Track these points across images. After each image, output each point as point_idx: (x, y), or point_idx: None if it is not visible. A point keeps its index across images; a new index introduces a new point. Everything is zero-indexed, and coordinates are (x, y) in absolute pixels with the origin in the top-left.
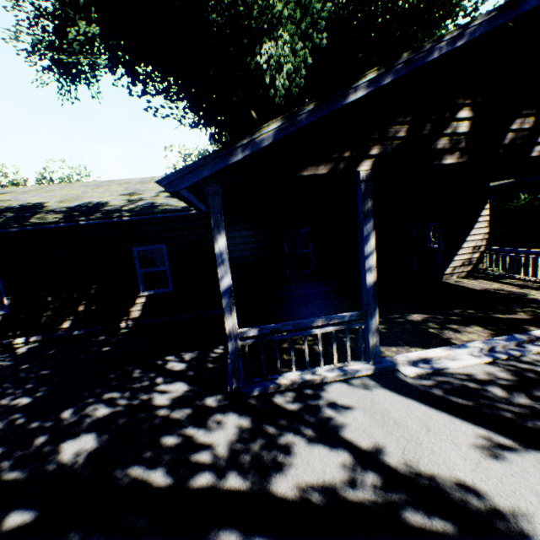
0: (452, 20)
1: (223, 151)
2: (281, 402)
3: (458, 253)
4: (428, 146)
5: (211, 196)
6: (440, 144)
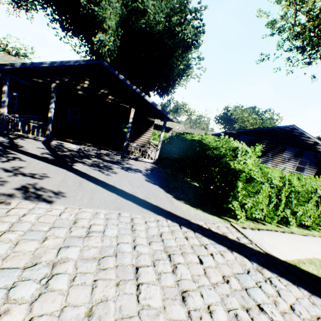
0: (176, 57)
1: (4, 65)
2: (11, 136)
3: (138, 140)
4: (74, 86)
5: (5, 75)
6: (78, 87)
